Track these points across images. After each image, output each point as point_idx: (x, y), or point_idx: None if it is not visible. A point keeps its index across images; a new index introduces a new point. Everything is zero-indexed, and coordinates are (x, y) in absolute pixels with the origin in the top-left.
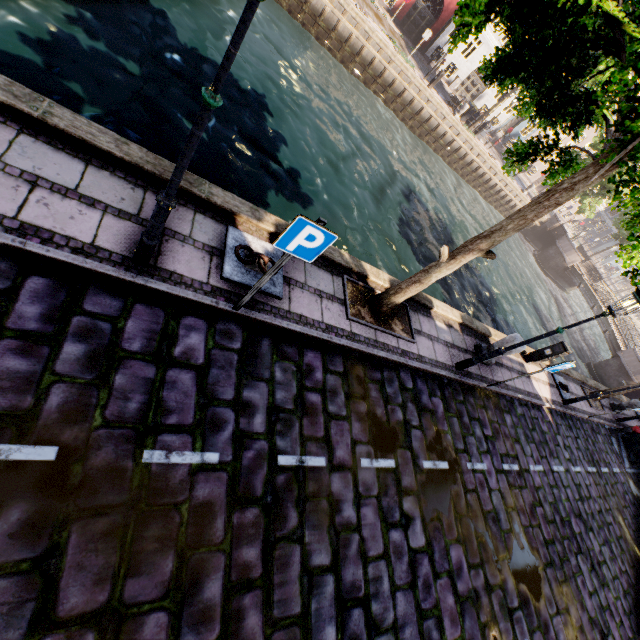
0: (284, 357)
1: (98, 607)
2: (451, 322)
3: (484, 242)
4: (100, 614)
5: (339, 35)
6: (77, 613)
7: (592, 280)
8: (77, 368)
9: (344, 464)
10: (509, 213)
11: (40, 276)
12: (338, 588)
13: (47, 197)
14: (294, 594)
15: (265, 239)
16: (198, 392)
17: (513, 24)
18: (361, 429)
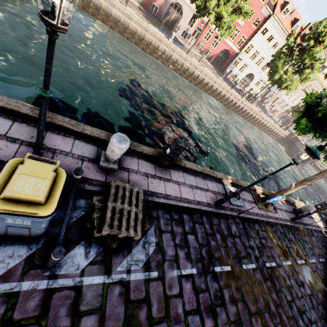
0: (251, 228)
1: (256, 310)
2: (282, 200)
3: (309, 182)
4: (257, 312)
5: (194, 76)
6: (253, 312)
7: (317, 161)
8: (221, 242)
9: (279, 264)
10: (270, 133)
11: (203, 215)
12: (296, 307)
13: (195, 191)
14: (288, 309)
15: (230, 185)
16: (242, 244)
17: (315, 128)
18: (278, 251)
